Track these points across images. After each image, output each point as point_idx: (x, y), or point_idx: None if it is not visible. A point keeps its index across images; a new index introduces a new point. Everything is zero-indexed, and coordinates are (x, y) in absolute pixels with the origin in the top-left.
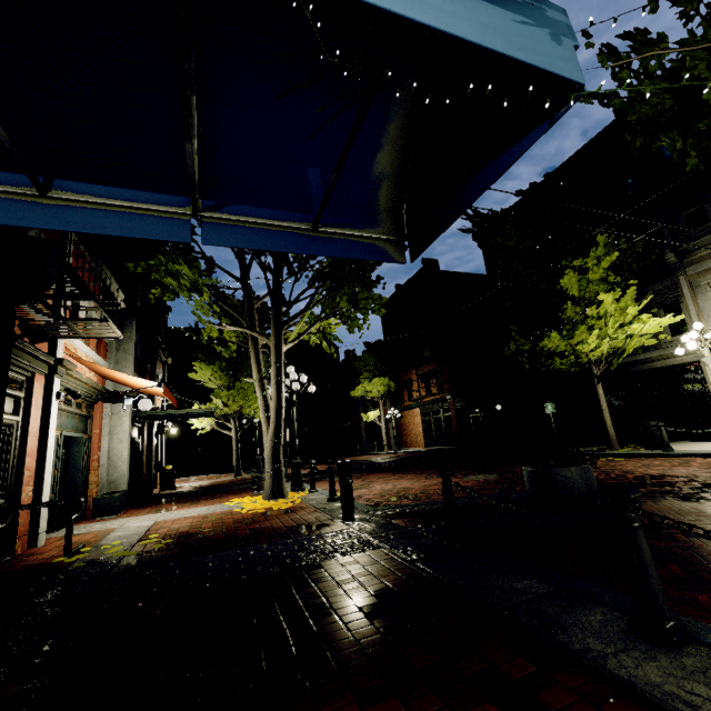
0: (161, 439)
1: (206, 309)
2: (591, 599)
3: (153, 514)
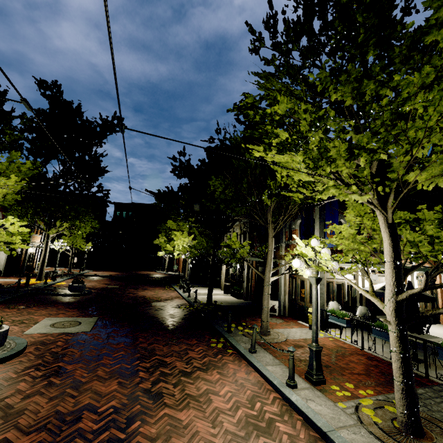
0: (38, 252)
1: (25, 221)
2: (4, 298)
3: (0, 279)
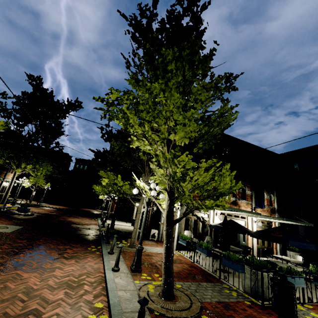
0: None
1: (1, 161)
2: None
3: None
